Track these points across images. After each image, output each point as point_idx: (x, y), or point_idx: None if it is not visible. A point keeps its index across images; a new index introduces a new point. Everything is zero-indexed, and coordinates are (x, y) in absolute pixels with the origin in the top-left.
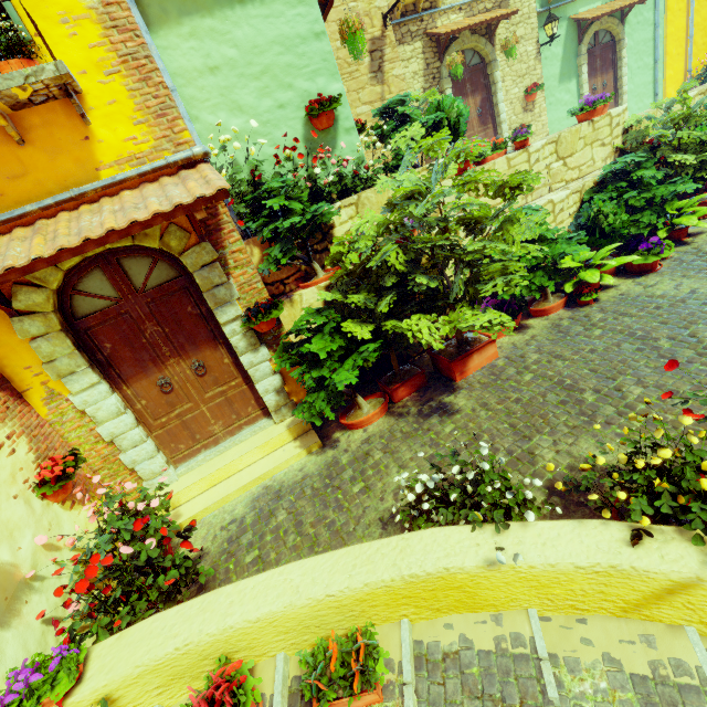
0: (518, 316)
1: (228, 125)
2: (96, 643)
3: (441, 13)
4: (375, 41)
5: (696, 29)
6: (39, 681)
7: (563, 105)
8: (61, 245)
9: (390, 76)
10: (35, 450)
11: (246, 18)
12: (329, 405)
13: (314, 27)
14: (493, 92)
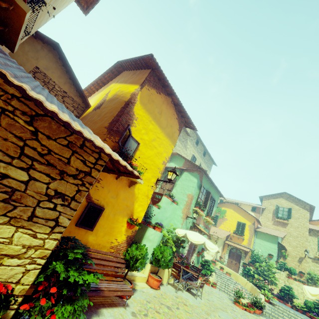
0: (280, 299)
1: (258, 249)
2: (219, 262)
3: None
4: (301, 257)
5: None
6: (217, 260)
7: None
8: (234, 246)
9: (302, 264)
10: (221, 255)
11: (267, 242)
12: (243, 274)
13: (275, 248)
14: None
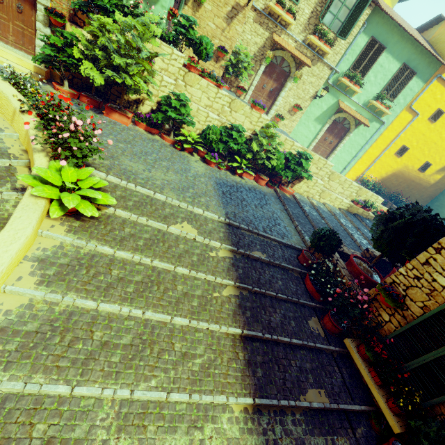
0: (153, 128)
1: None
2: None
3: (287, 33)
4: (238, 5)
5: (380, 162)
6: None
7: (309, 130)
8: None
9: (234, 26)
10: None
11: None
12: (42, 60)
13: None
14: (282, 89)
